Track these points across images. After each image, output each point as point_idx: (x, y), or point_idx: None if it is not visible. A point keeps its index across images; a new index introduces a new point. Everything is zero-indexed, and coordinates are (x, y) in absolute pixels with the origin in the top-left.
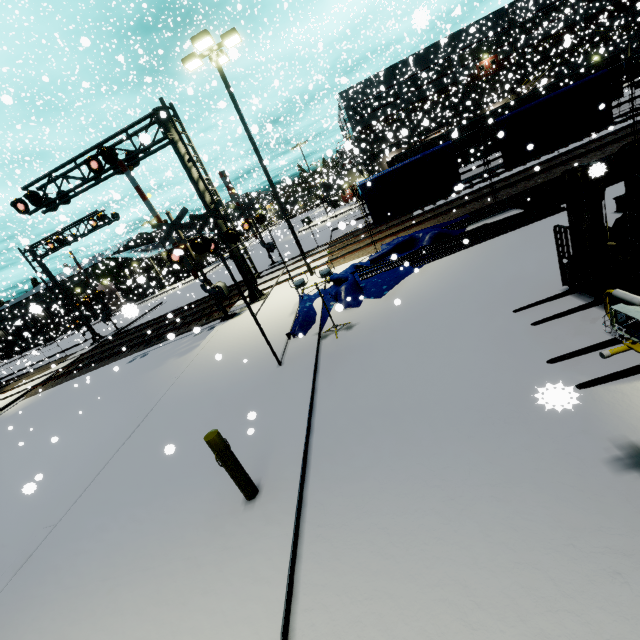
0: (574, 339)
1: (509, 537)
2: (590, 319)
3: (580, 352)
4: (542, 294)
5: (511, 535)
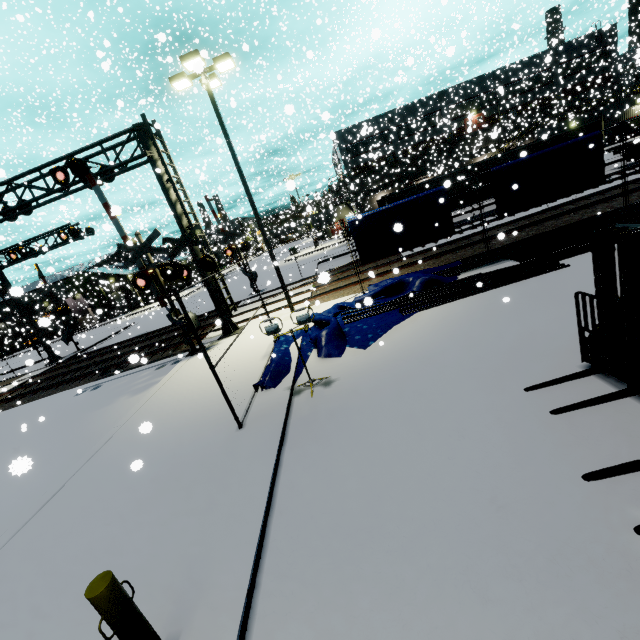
0: (612, 443)
1: None
2: (627, 414)
3: (627, 468)
4: (557, 369)
5: None
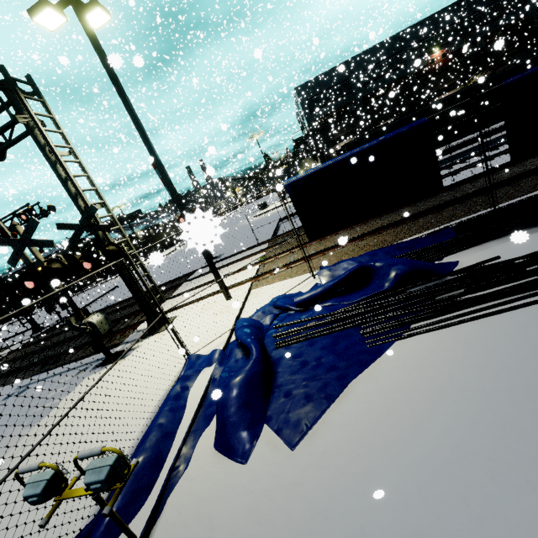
0: None
1: None
2: None
3: None
4: None
5: None
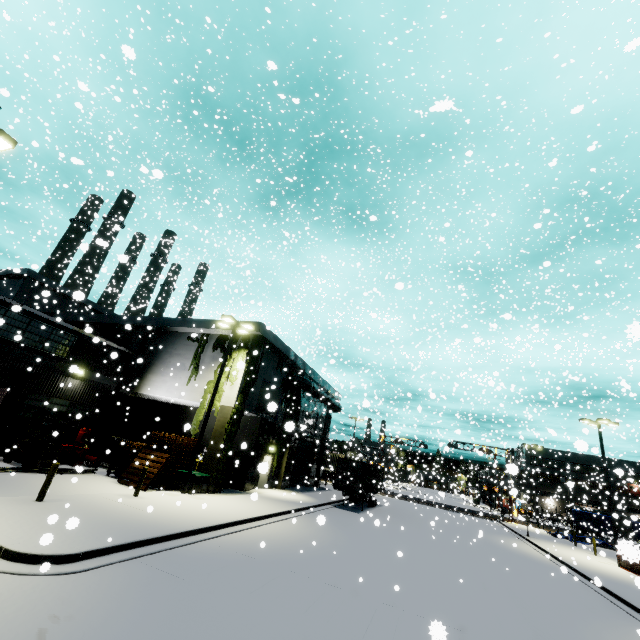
0: None
1: None
2: None
3: None
4: None
5: None
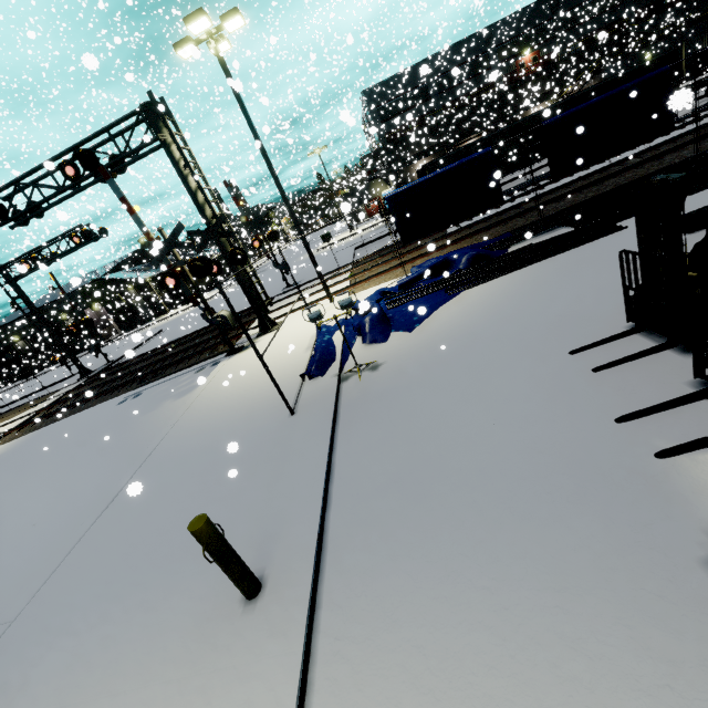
0: (646, 391)
1: (583, 670)
2: (664, 365)
3: (656, 409)
4: (603, 331)
5: (586, 667)
